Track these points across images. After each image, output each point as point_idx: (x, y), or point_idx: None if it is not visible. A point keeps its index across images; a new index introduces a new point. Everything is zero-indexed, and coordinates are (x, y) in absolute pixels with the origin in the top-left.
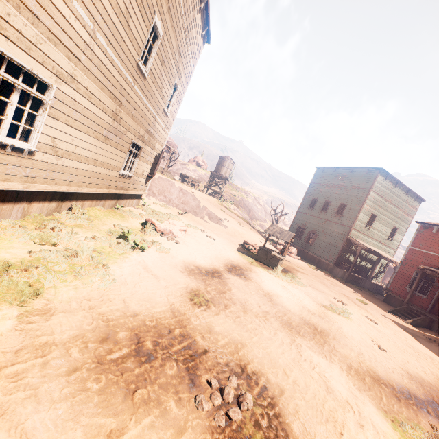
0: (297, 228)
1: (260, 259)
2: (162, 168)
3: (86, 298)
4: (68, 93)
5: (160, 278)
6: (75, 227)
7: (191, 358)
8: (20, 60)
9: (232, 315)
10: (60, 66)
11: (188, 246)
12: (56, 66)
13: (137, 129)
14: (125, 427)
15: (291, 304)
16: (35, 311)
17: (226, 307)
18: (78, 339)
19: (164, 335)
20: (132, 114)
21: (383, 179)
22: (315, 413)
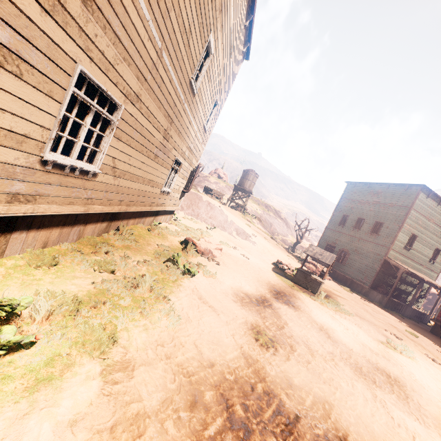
0: (326, 245)
1: (298, 282)
2: None
3: (158, 342)
4: (132, 113)
5: (218, 311)
6: (125, 249)
7: (286, 429)
8: (99, 81)
9: (302, 360)
10: (130, 86)
11: (229, 268)
12: (126, 87)
13: (181, 146)
14: None
15: (349, 340)
16: (115, 364)
17: (292, 348)
18: (168, 406)
19: (249, 393)
20: (178, 132)
21: (425, 197)
22: None
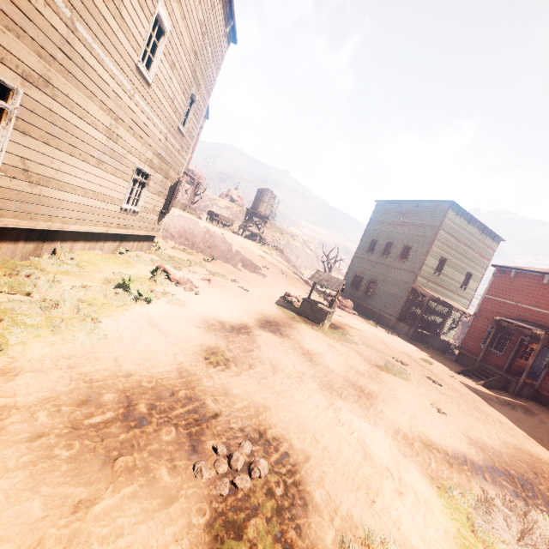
0: (353, 276)
1: (304, 313)
2: (185, 204)
3: (65, 356)
4: (41, 101)
5: (169, 334)
6: (60, 274)
7: (196, 423)
8: None
9: (258, 376)
10: (27, 65)
11: (211, 298)
12: (22, 65)
13: (142, 151)
14: (98, 497)
15: (336, 364)
16: None
17: (250, 367)
18: (48, 402)
19: (165, 397)
20: (133, 132)
21: (454, 214)
22: (346, 480)
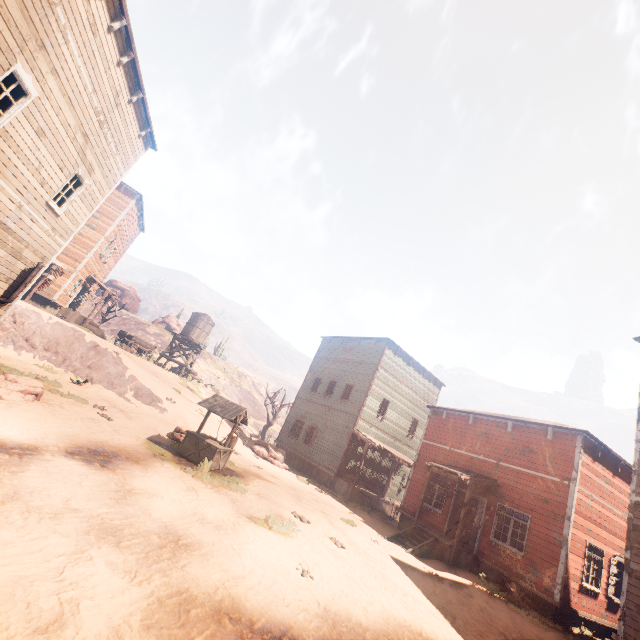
0: (294, 421)
1: (185, 452)
2: (84, 317)
3: None
4: None
5: None
6: None
7: None
8: None
9: None
10: None
11: (9, 412)
12: None
13: None
14: None
15: (171, 508)
16: None
17: None
18: None
19: None
20: None
21: (392, 353)
22: None
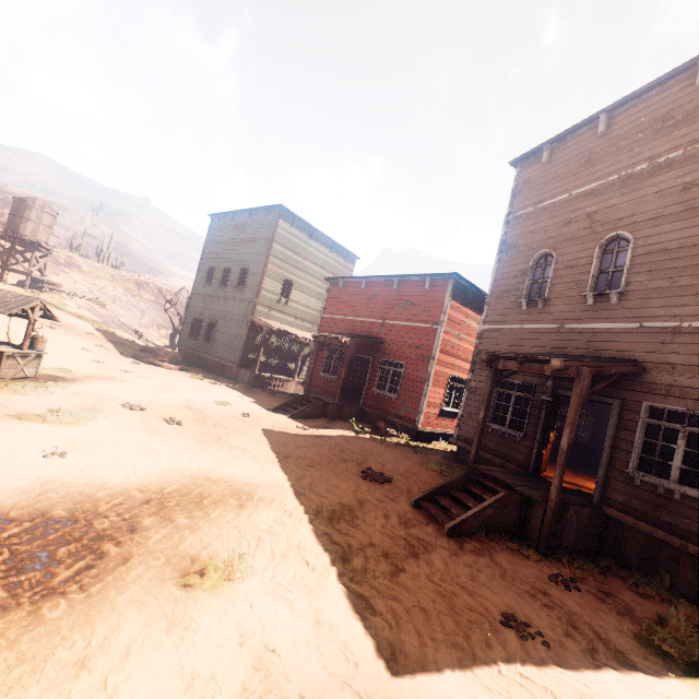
0: (193, 321)
1: None
2: None
3: None
4: None
5: None
6: None
7: None
8: None
9: None
10: None
11: None
12: None
13: None
14: None
15: None
16: None
17: None
18: None
19: None
20: None
21: (289, 224)
22: None
